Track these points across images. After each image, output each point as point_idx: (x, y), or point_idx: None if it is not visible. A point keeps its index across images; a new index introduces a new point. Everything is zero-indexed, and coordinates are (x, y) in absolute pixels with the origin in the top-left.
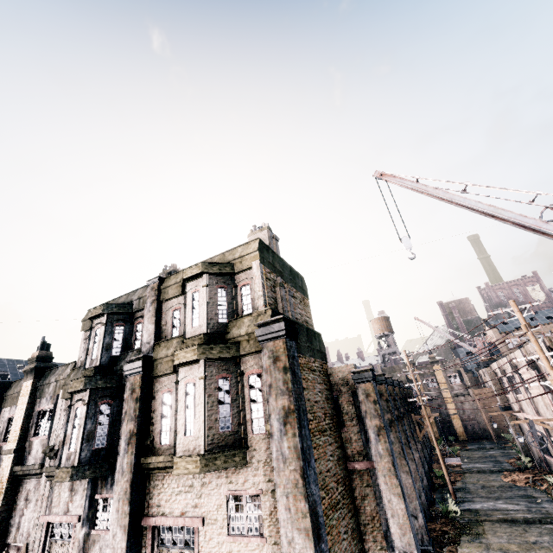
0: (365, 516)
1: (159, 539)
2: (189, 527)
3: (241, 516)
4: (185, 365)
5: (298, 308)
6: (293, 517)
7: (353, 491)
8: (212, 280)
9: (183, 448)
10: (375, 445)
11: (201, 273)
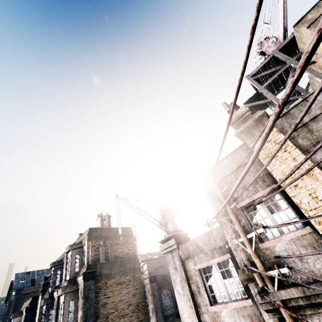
0: None
1: None
2: None
3: None
4: (61, 295)
5: (120, 249)
6: None
7: None
8: (74, 252)
9: None
10: (152, 319)
11: (70, 250)
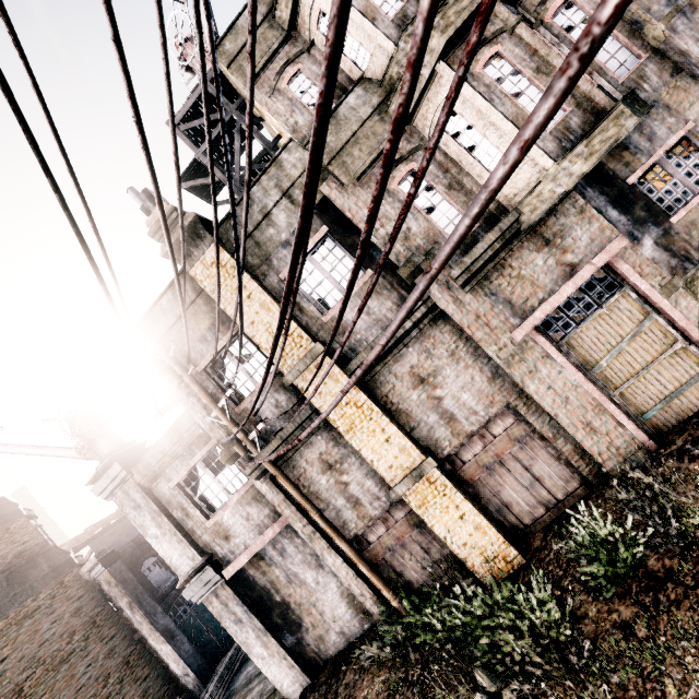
0: (165, 662)
1: None
2: None
3: None
4: None
5: None
6: None
7: (150, 651)
8: None
9: None
10: (134, 618)
11: None
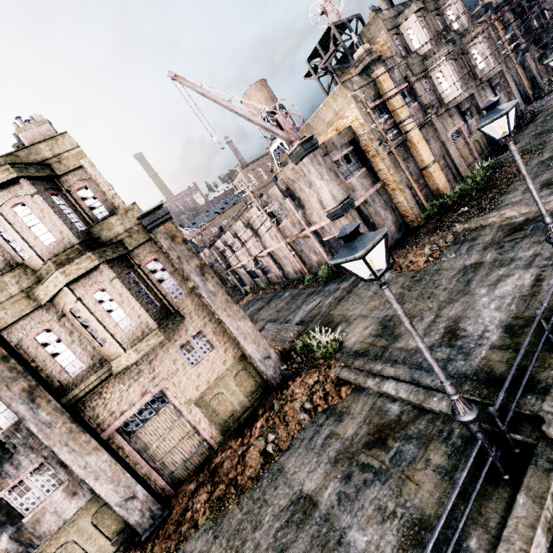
0: None
1: (127, 433)
2: (153, 398)
3: (194, 352)
4: (78, 279)
5: None
6: (233, 317)
7: None
8: (38, 186)
9: (130, 340)
10: None
11: (17, 178)
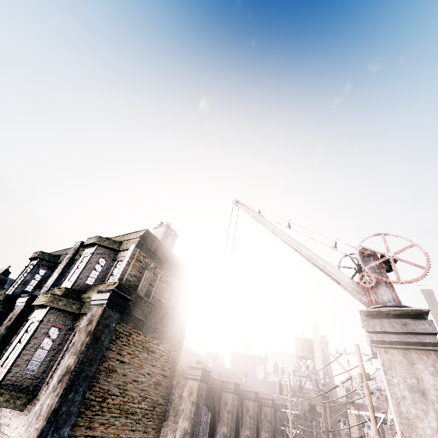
0: None
1: None
2: None
3: None
4: (40, 307)
5: (169, 294)
6: None
7: None
8: (100, 250)
9: None
10: None
11: (95, 243)
